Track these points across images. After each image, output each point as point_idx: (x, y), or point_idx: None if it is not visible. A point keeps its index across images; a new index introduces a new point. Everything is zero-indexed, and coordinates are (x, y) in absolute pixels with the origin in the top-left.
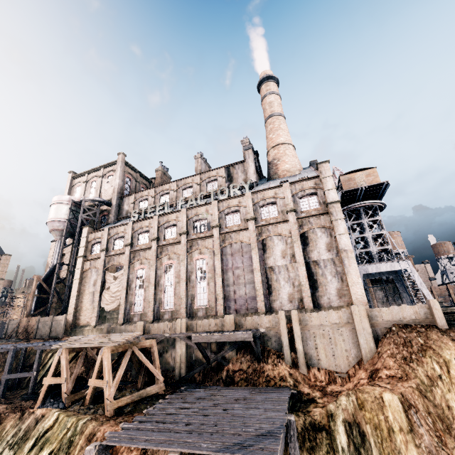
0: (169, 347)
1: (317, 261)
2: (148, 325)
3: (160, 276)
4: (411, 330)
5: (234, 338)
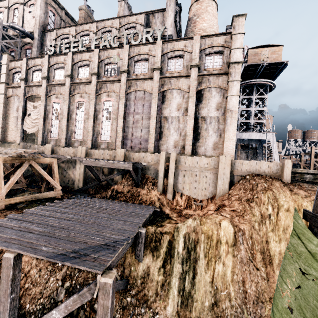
0: (72, 166)
1: (205, 117)
2: (56, 148)
3: (72, 111)
4: (260, 180)
5: (116, 166)
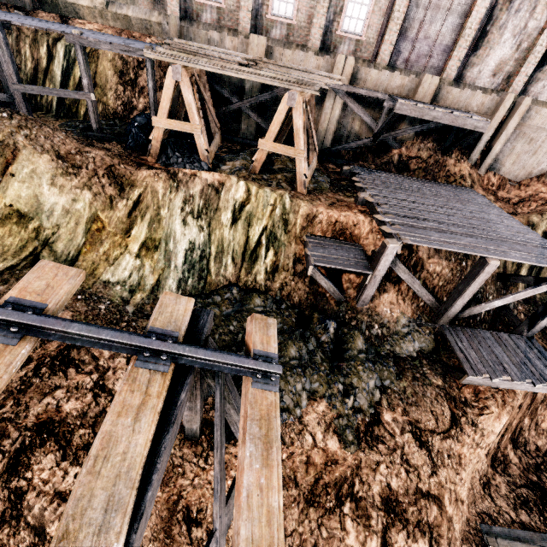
0: None
1: None
2: (272, 48)
3: None
4: None
5: (461, 124)
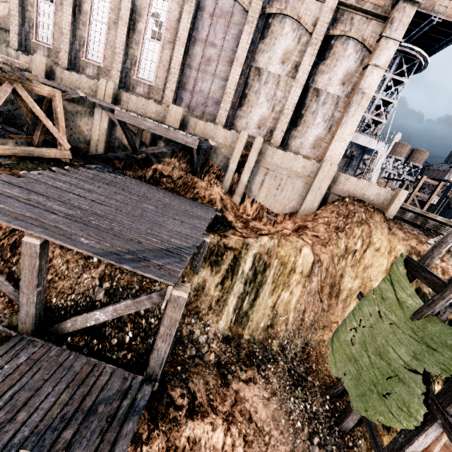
0: (85, 113)
1: (320, 91)
2: (54, 67)
3: None
4: (360, 208)
5: (173, 137)
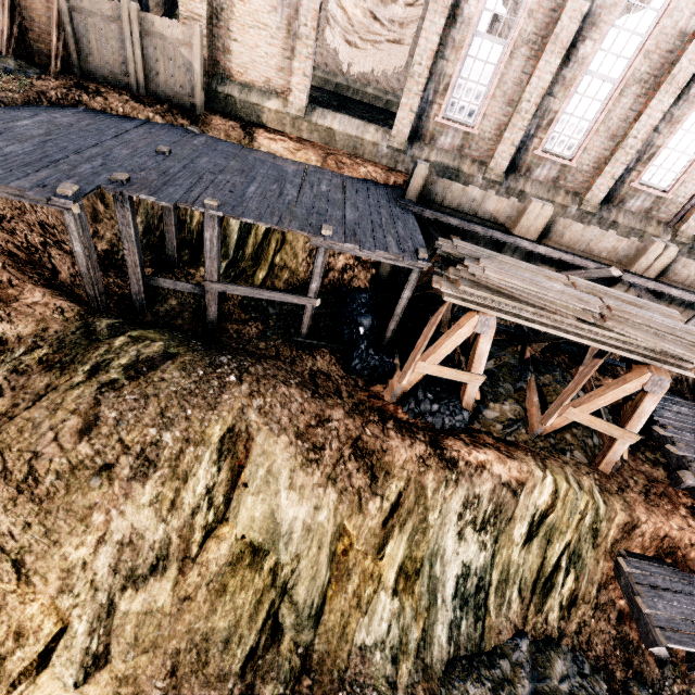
0: None
1: None
2: (555, 218)
3: (594, 21)
4: None
5: None
